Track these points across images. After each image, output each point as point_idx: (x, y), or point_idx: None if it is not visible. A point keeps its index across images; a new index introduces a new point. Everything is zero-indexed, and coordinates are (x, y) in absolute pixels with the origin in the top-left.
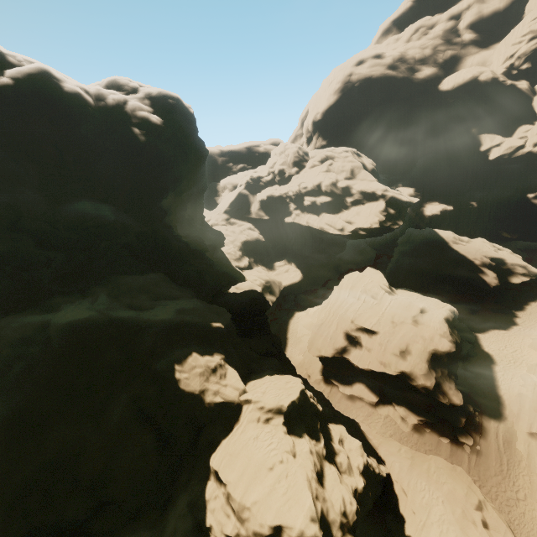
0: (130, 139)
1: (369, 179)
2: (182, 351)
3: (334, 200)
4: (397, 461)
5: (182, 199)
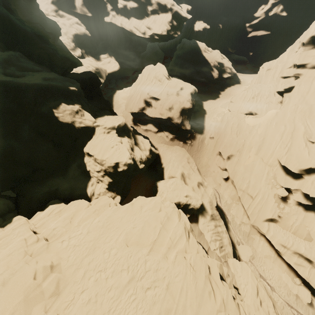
0: None
1: None
2: (55, 102)
3: (139, 7)
4: (162, 148)
5: None
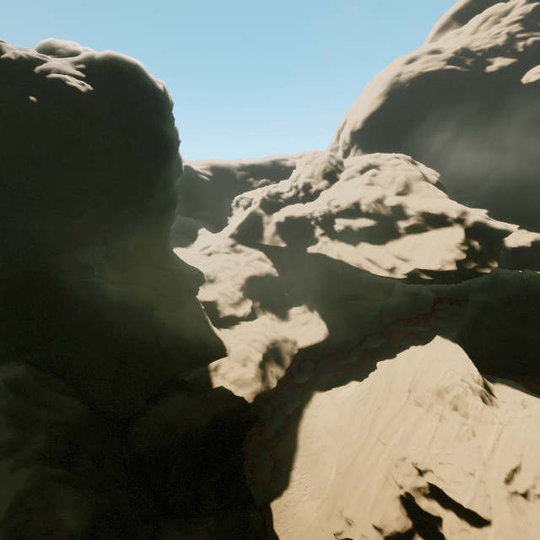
0: (14, 112)
1: (435, 195)
2: None
3: (379, 225)
4: None
5: (122, 218)
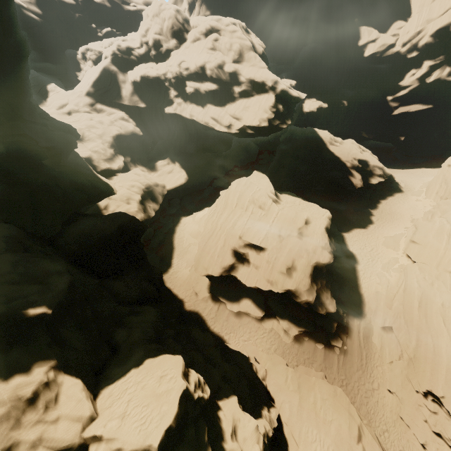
0: None
1: (259, 65)
2: None
3: (220, 89)
4: (286, 402)
5: None
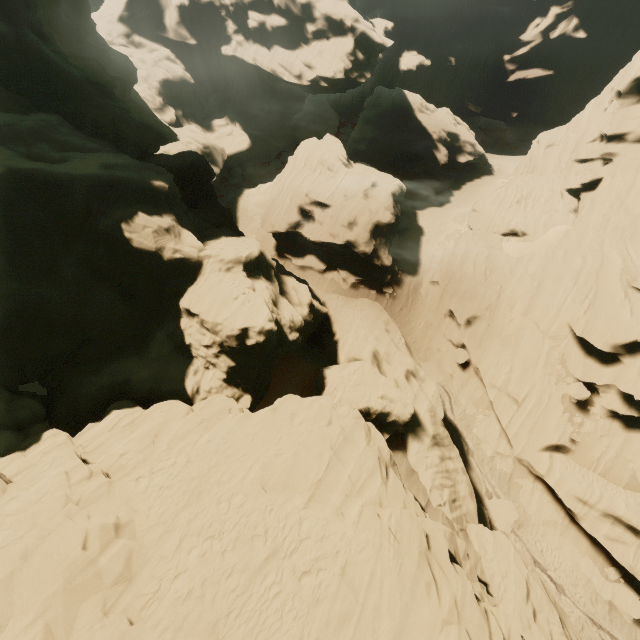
0: None
1: None
2: (125, 211)
3: (290, 26)
4: (334, 303)
5: None
